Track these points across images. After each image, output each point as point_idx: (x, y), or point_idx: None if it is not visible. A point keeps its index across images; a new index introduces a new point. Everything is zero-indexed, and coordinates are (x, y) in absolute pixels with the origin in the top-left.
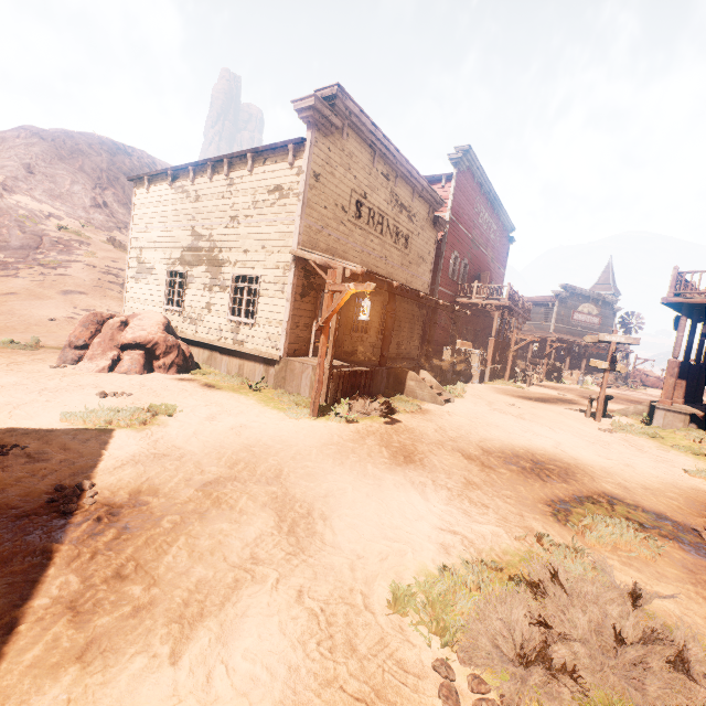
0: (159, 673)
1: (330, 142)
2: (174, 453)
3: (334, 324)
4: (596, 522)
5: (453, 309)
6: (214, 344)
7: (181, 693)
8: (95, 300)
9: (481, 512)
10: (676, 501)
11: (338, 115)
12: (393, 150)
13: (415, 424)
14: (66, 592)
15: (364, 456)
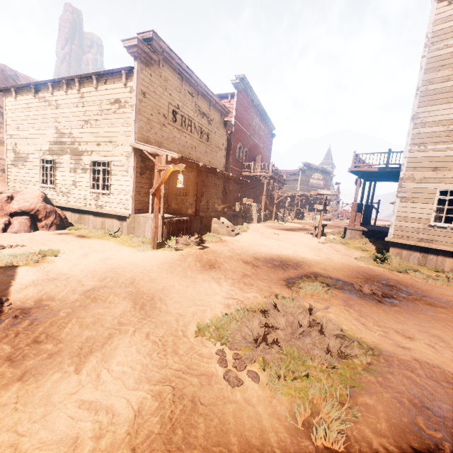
0: (69, 378)
1: (151, 70)
2: (62, 277)
3: (163, 191)
4: (305, 285)
5: (239, 179)
6: (82, 209)
7: (83, 383)
8: None
9: (249, 288)
10: (347, 272)
11: (154, 52)
12: (194, 77)
13: (217, 248)
14: (3, 353)
15: (186, 267)
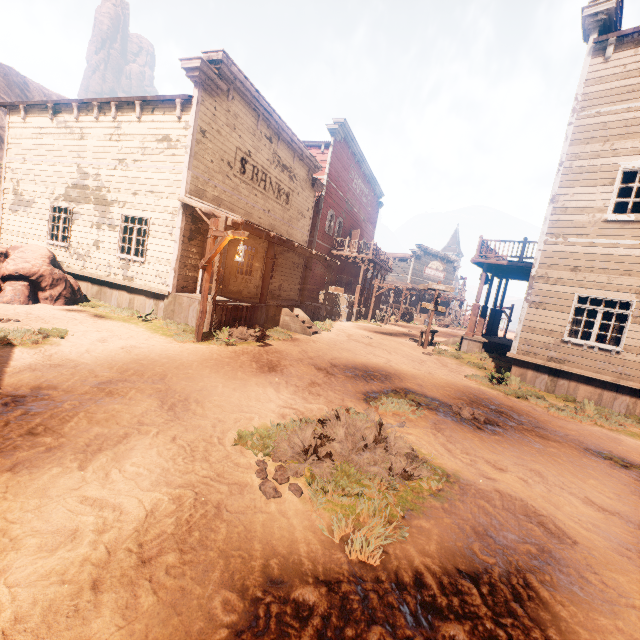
0: (71, 474)
1: (216, 103)
2: (69, 364)
3: (218, 265)
4: (388, 401)
5: (325, 259)
6: (104, 279)
7: (88, 480)
8: None
9: (315, 398)
10: (449, 392)
11: (223, 79)
12: (275, 116)
13: (284, 348)
14: None
15: (237, 367)
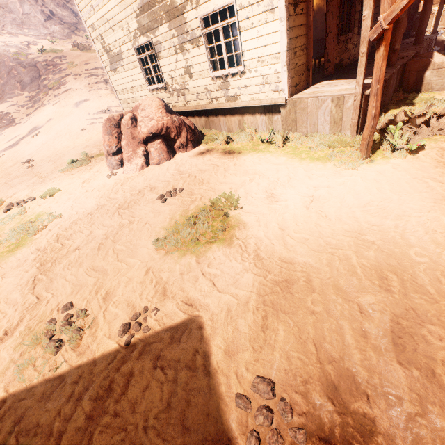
0: None
1: None
2: (296, 277)
3: (369, 25)
4: None
5: None
6: (208, 109)
7: None
8: (96, 103)
9: None
10: None
11: None
12: None
13: None
14: None
15: None
